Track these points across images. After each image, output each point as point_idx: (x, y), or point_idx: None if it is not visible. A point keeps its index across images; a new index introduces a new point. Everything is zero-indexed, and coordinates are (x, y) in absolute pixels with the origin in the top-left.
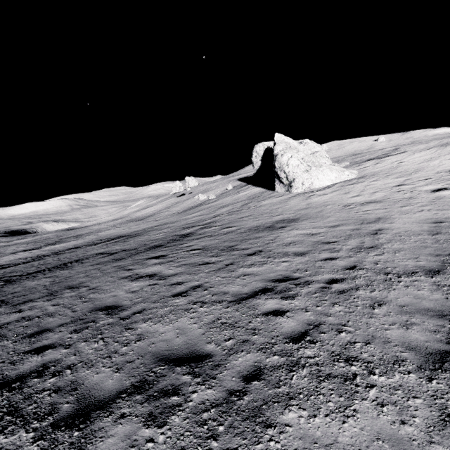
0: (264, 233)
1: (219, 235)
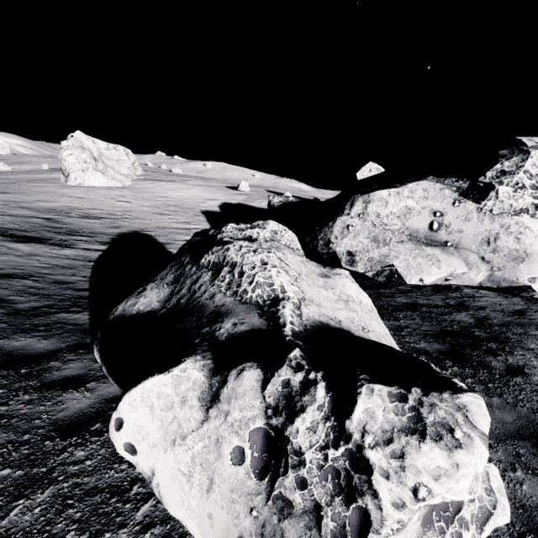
0: None
1: None
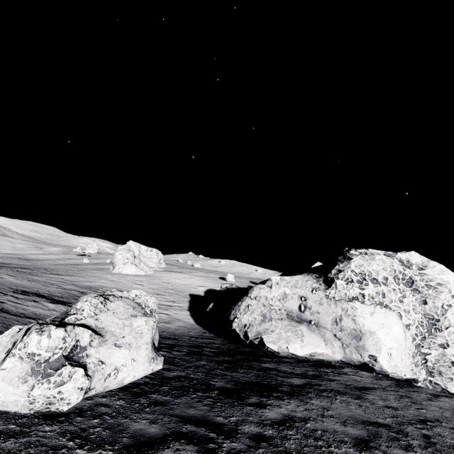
0: (52, 274)
1: (36, 271)
